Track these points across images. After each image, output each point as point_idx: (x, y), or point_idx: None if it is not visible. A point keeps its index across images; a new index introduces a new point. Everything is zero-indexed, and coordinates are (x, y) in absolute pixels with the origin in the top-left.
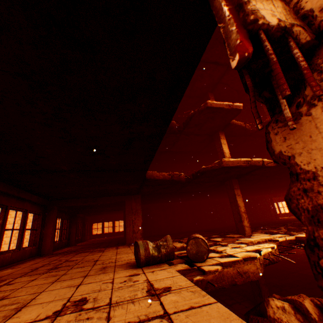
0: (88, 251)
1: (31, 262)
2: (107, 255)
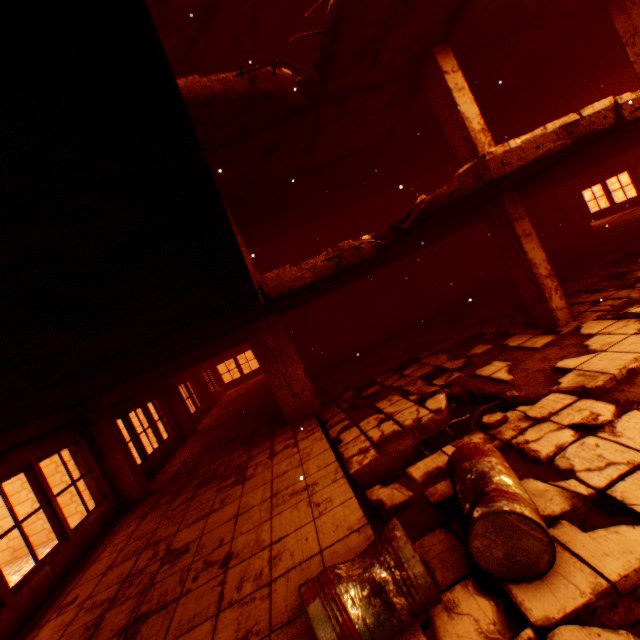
0: (215, 478)
1: (102, 561)
2: (251, 510)
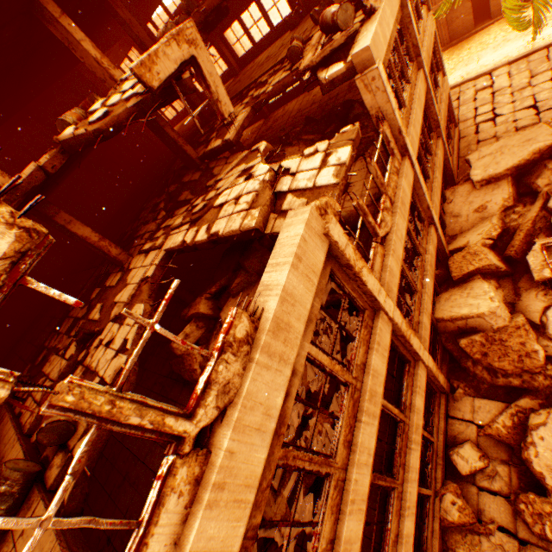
0: None
1: None
2: None
